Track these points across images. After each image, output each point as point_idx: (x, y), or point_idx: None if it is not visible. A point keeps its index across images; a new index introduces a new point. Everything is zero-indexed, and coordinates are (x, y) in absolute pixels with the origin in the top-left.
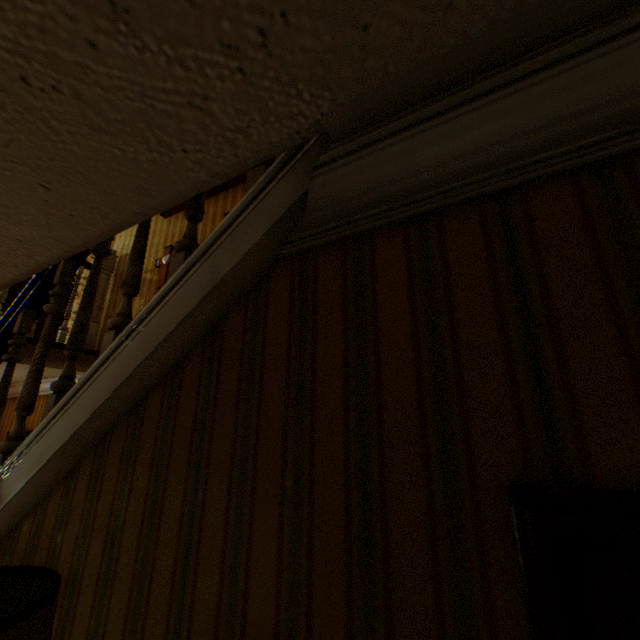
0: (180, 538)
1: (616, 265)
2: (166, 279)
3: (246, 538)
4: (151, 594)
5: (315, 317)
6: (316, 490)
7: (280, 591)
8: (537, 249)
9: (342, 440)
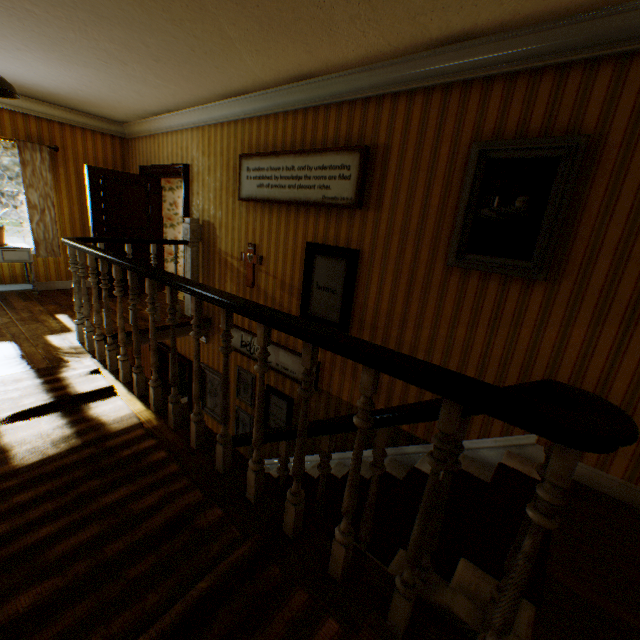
0: None
1: None
2: (253, 280)
3: None
4: None
5: None
6: None
7: None
8: None
9: None
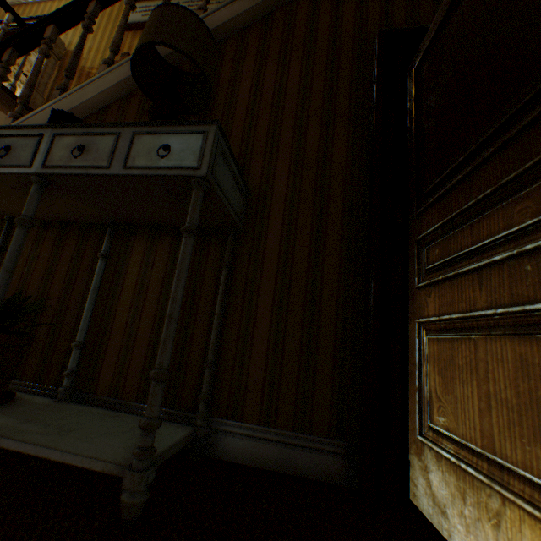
0: (253, 78)
1: (409, 5)
2: None
3: (287, 72)
4: (239, 94)
5: (319, 13)
6: (316, 57)
7: (301, 80)
8: (393, 0)
9: (327, 44)
